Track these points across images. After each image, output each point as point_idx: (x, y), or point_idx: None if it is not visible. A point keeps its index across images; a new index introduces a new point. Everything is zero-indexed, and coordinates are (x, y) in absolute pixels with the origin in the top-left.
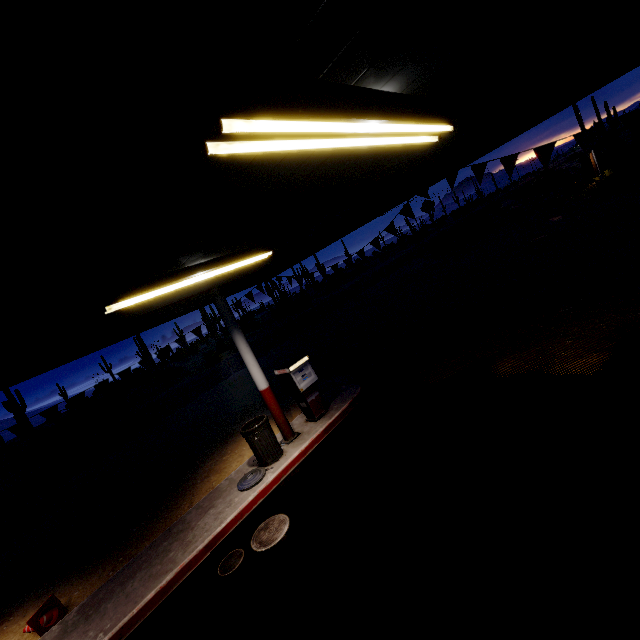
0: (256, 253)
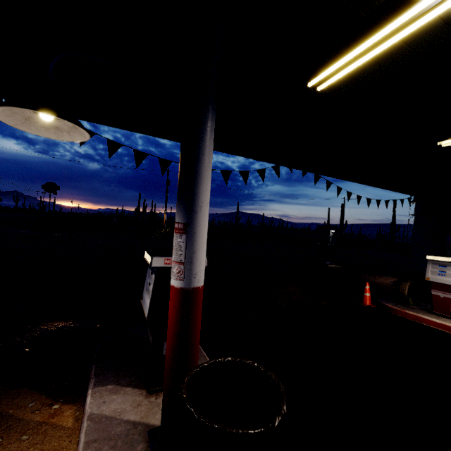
0: (342, 69)
